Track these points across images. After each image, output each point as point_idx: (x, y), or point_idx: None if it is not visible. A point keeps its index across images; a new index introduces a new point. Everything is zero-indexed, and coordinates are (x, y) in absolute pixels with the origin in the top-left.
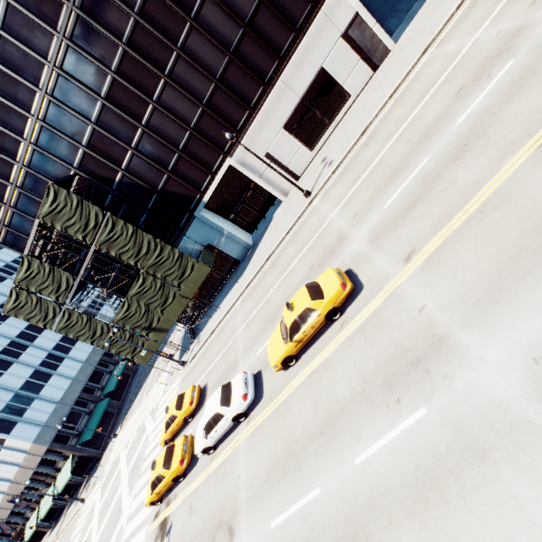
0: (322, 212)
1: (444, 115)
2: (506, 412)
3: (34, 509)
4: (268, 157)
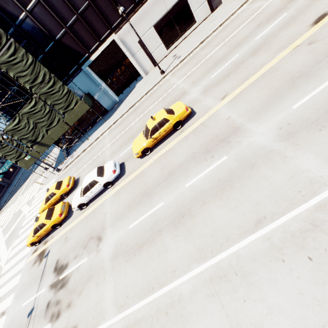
0: (171, 82)
1: (249, 35)
2: (265, 149)
3: None
4: (140, 43)
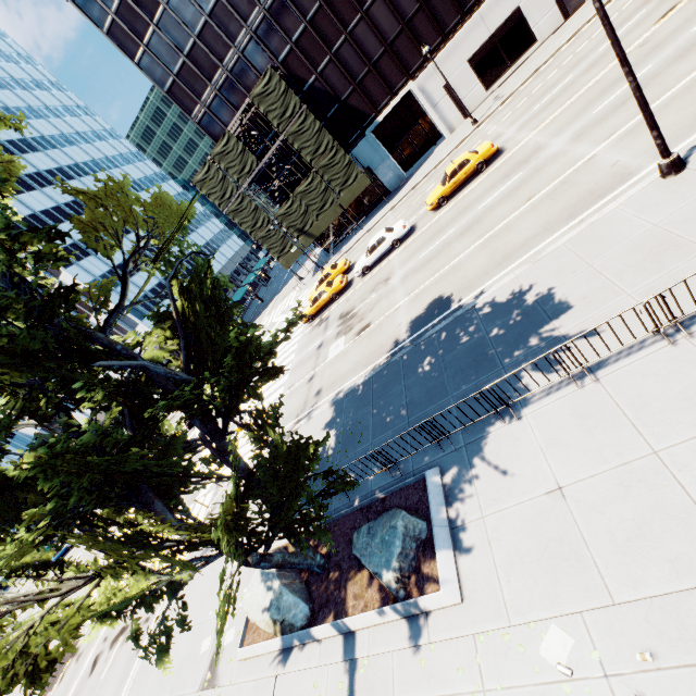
0: (485, 131)
1: (594, 48)
2: (555, 154)
3: None
4: (446, 88)
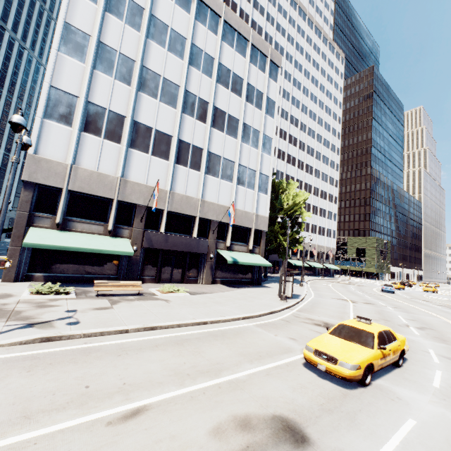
0: None
1: None
2: None
3: (298, 259)
4: None
